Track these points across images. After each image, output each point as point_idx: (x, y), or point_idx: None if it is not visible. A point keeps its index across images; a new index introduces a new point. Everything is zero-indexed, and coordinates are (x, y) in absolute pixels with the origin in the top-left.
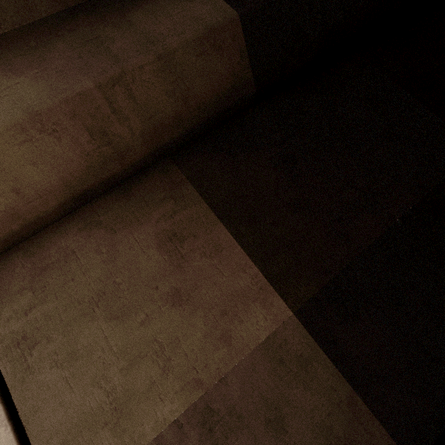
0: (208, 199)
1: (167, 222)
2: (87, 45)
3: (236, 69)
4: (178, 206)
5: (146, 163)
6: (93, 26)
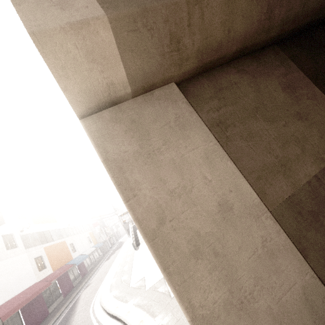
0: (303, 70)
1: (283, 78)
2: None
3: None
4: (287, 71)
5: (268, 43)
6: None
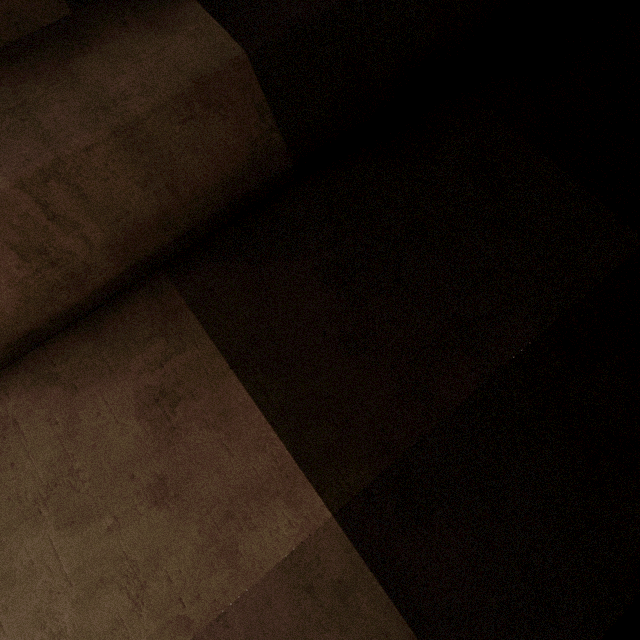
0: (217, 335)
1: (153, 374)
2: (7, 117)
3: (253, 134)
4: (171, 347)
5: (124, 283)
6: (18, 85)
